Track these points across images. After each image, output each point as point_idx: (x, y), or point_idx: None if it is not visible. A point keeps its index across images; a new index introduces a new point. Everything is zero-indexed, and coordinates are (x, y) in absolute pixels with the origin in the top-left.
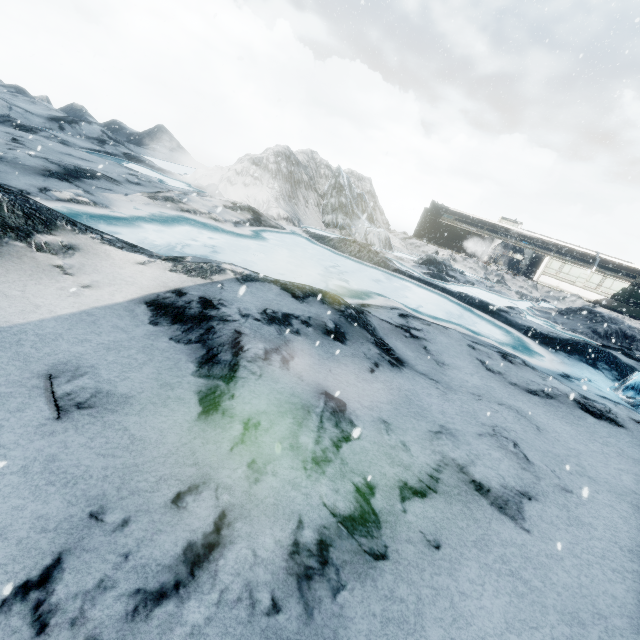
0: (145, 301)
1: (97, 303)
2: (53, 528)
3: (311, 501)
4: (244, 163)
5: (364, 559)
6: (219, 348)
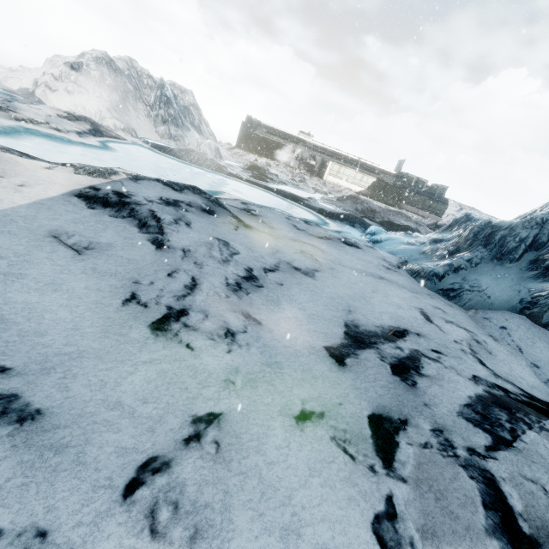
0: (74, 195)
1: (40, 197)
2: (121, 287)
3: (228, 272)
4: (61, 67)
5: (255, 287)
6: (146, 219)
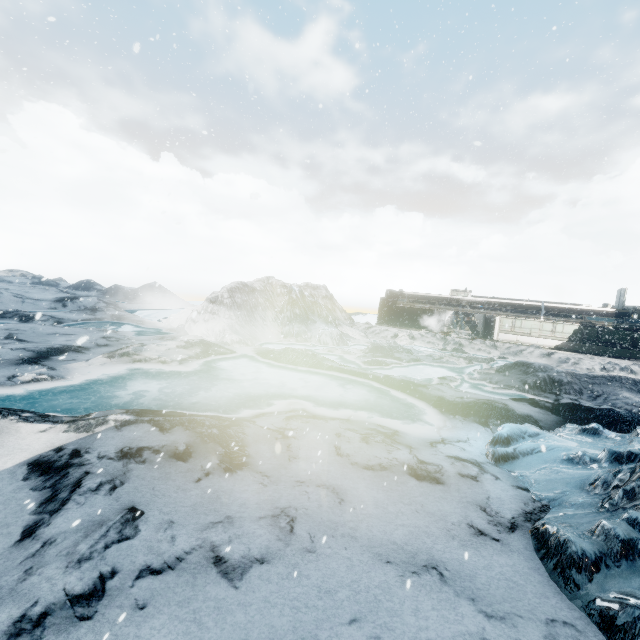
0: (28, 462)
1: None
2: None
3: (55, 588)
4: (204, 303)
5: (71, 621)
6: (63, 489)
